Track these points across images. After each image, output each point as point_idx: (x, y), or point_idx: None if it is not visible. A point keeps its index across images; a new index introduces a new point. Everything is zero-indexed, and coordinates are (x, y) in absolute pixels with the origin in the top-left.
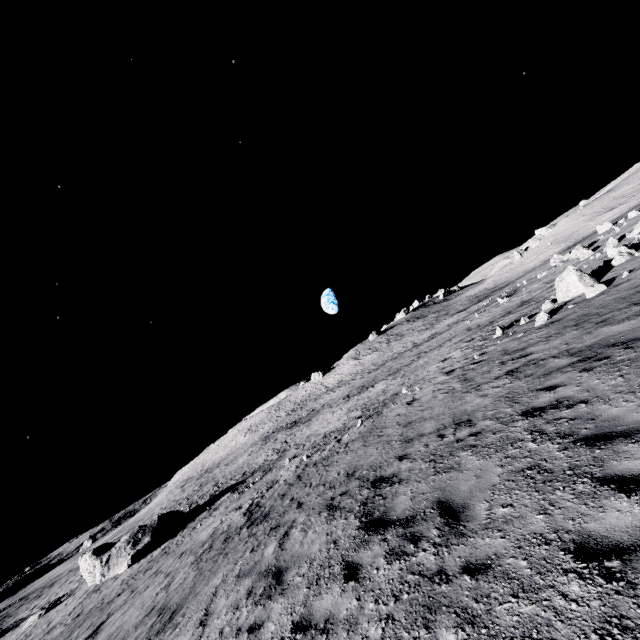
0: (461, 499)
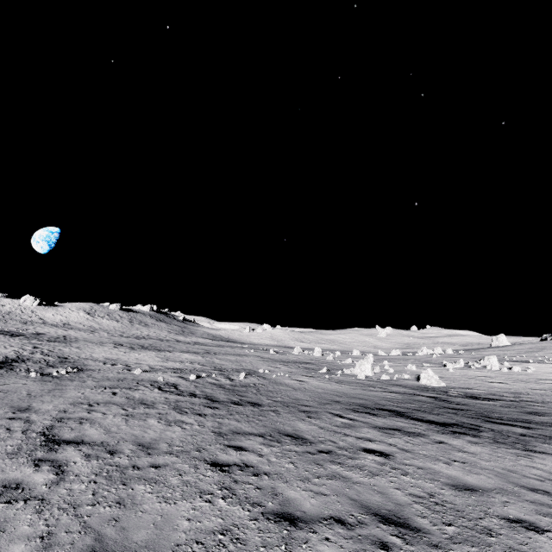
0: (473, 423)
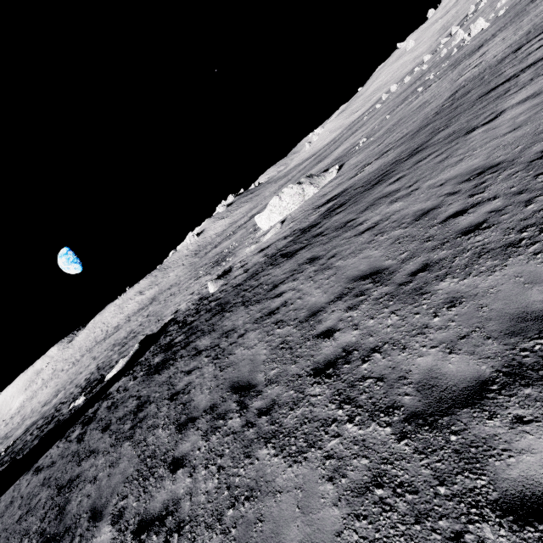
0: None
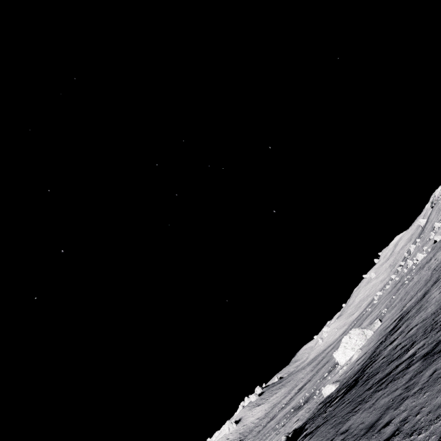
0: None
